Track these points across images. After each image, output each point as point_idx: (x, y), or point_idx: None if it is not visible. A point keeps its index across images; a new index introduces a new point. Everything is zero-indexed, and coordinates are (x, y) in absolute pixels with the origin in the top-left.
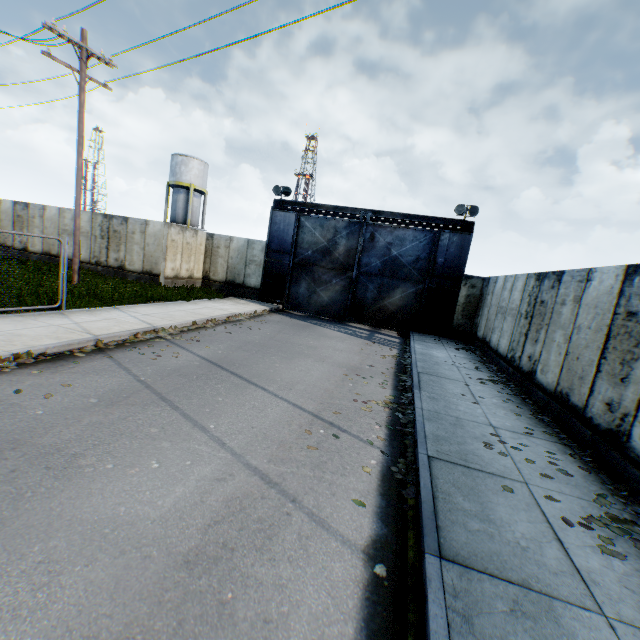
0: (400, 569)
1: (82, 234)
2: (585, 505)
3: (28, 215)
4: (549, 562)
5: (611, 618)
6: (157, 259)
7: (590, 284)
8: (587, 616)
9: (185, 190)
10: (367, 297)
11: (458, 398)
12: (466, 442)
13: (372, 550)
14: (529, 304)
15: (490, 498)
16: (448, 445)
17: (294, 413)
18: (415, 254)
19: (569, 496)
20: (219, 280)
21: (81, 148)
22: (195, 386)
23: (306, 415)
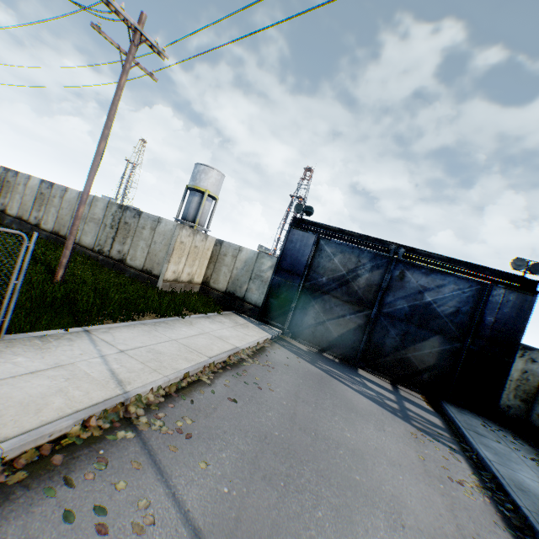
0: None
1: (93, 220)
2: None
3: (50, 194)
4: None
5: None
6: (160, 259)
7: None
8: None
9: (200, 194)
10: (386, 343)
11: None
12: None
13: None
14: None
15: None
16: None
17: None
18: (454, 305)
19: None
20: (218, 289)
21: (107, 131)
22: None
23: None
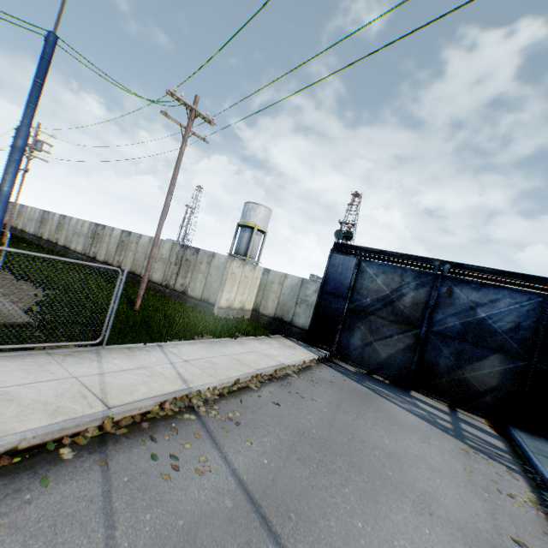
0: None
1: (161, 259)
2: None
3: (128, 241)
4: None
5: None
6: (215, 289)
7: None
8: None
9: (250, 229)
10: (439, 363)
11: None
12: None
13: None
14: None
15: None
16: None
17: None
18: (512, 320)
19: None
20: (268, 314)
21: (172, 187)
22: None
23: None
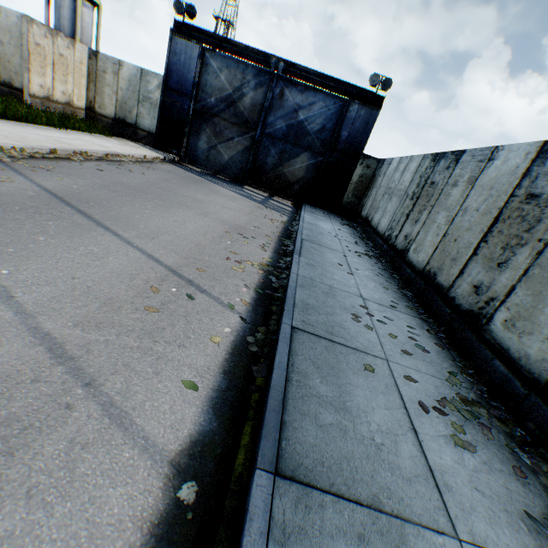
0: (218, 487)
1: None
2: (439, 385)
3: None
4: (404, 464)
5: (465, 542)
6: (18, 68)
7: (492, 164)
8: (441, 545)
9: None
10: (268, 162)
11: (335, 267)
12: (335, 313)
13: (185, 459)
14: (419, 185)
15: (350, 380)
16: (316, 315)
17: (145, 265)
18: (321, 123)
19: (425, 375)
20: (107, 115)
21: None
22: (11, 218)
23: (160, 269)
